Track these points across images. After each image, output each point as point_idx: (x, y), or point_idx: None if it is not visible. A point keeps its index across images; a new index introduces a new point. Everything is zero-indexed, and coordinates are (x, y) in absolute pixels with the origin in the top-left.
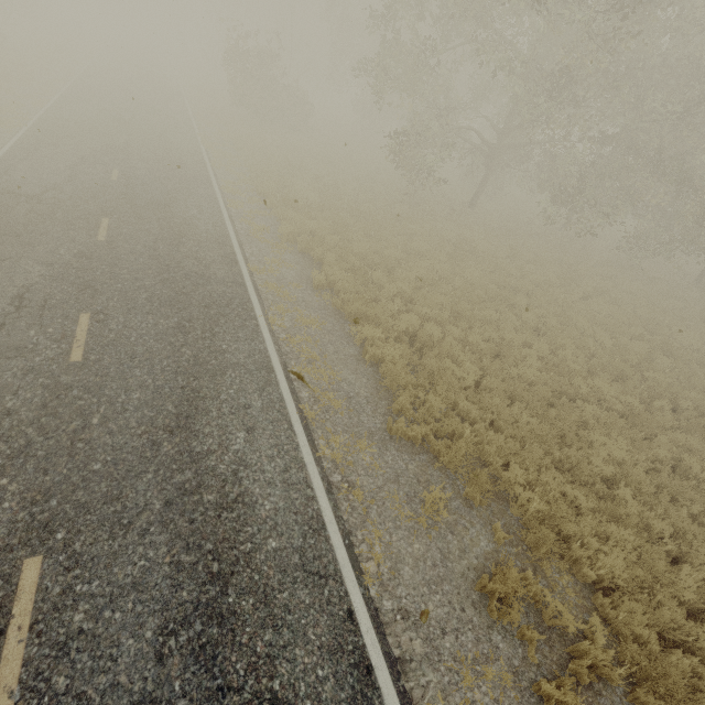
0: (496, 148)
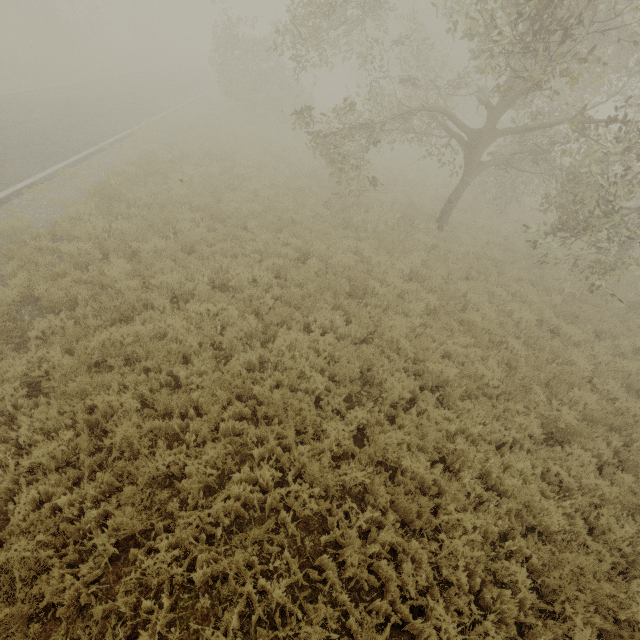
0: (480, 134)
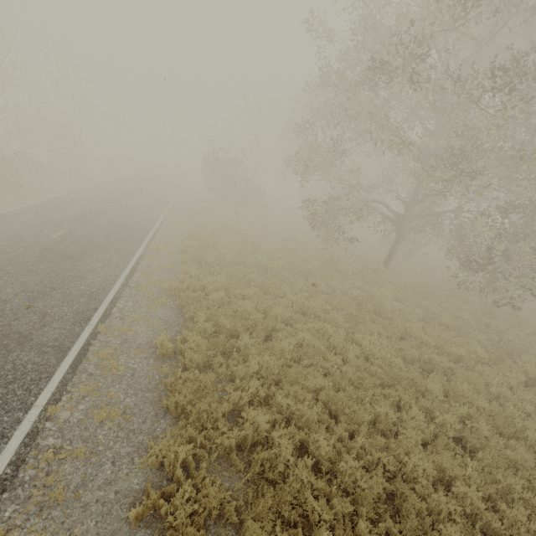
0: (404, 217)
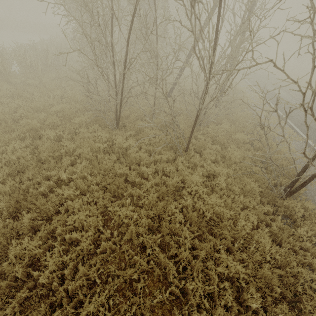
0: None
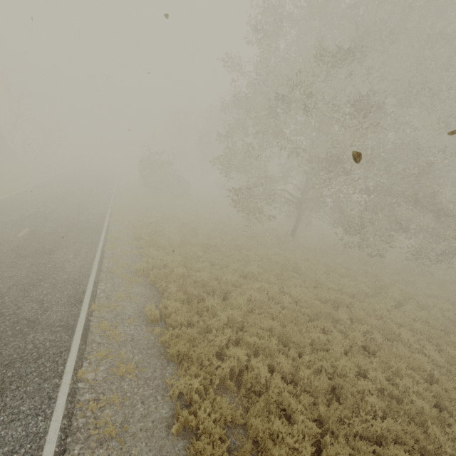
0: (301, 199)
